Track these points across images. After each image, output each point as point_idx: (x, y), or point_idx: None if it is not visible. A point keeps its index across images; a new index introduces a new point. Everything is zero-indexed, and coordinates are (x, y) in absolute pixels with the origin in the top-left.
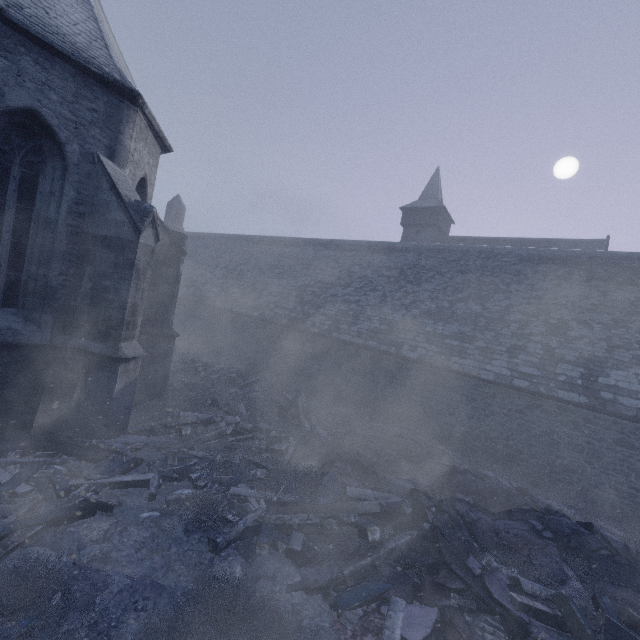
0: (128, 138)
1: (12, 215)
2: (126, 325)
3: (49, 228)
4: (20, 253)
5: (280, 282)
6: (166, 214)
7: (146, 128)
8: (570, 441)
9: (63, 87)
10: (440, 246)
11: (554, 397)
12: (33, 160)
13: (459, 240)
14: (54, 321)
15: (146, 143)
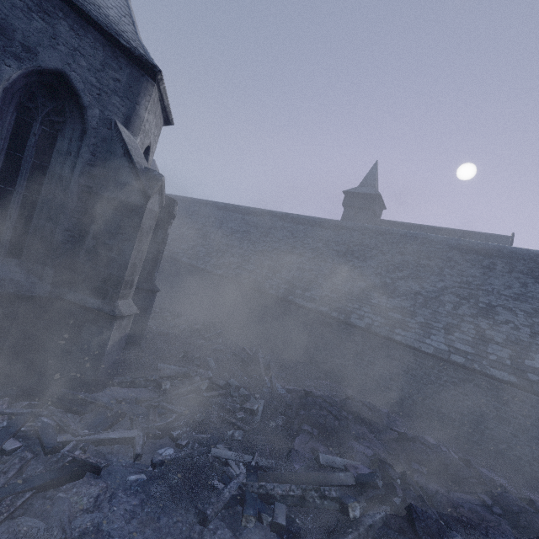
0: (143, 109)
1: (27, 170)
2: (125, 284)
3: (61, 185)
4: (30, 206)
5: (241, 245)
6: None
7: (157, 102)
8: (499, 414)
9: (92, 55)
10: (381, 229)
11: (487, 374)
12: (54, 119)
13: (390, 223)
14: (55, 274)
15: (155, 115)
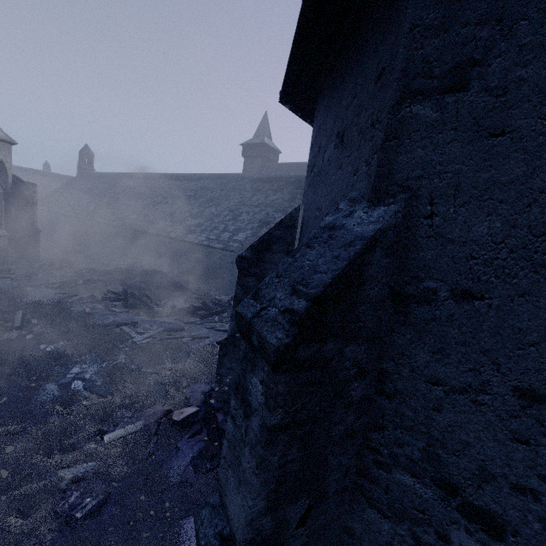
0: None
1: None
2: None
3: None
4: None
5: (135, 204)
6: (79, 160)
7: None
8: (220, 265)
9: None
10: (223, 175)
11: (213, 247)
12: None
13: (278, 166)
14: None
15: None
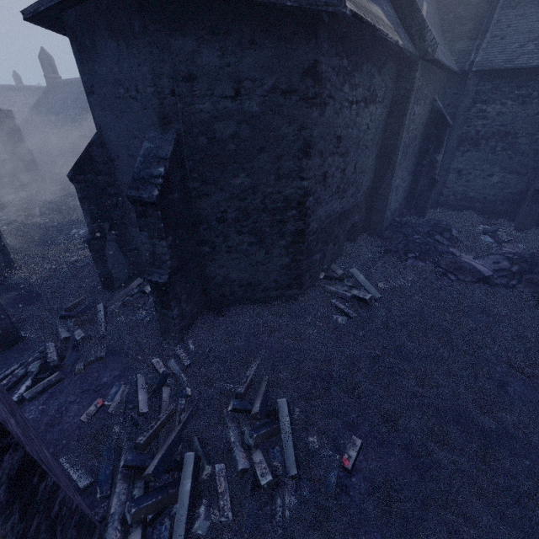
0: None
1: None
2: None
3: None
4: None
5: None
6: (42, 67)
7: None
8: None
9: None
10: None
11: None
12: None
13: None
14: None
15: None
